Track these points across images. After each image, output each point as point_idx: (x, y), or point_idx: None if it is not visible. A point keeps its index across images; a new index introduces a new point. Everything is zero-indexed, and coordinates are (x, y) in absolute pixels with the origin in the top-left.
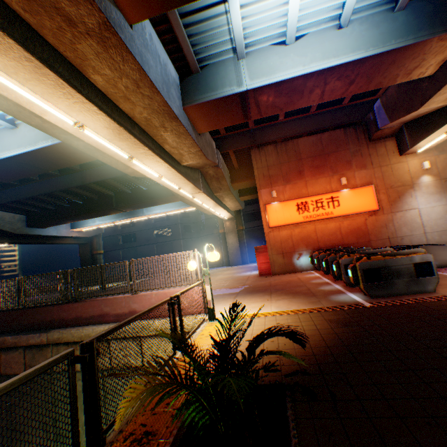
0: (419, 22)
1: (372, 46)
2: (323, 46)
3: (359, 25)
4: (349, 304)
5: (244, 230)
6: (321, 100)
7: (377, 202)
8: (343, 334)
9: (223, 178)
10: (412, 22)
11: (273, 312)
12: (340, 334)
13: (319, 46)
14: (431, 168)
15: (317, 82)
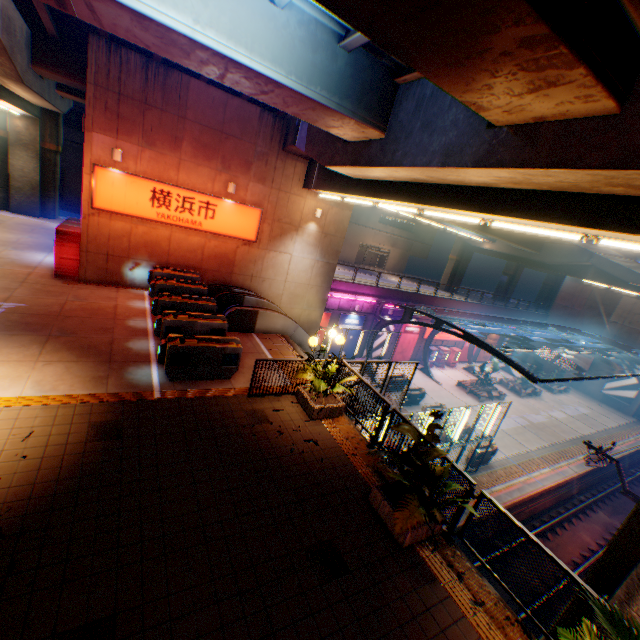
0: (353, 86)
1: (298, 75)
2: (239, 11)
3: (298, 24)
4: (139, 392)
5: (69, 145)
6: (222, 82)
7: (259, 233)
8: (93, 456)
9: (2, 52)
10: (348, 80)
11: (23, 399)
12: (89, 456)
13: (234, 5)
14: (322, 218)
15: (215, 61)
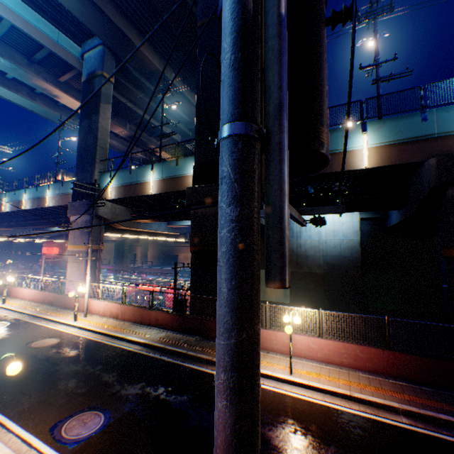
0: None
1: None
2: None
3: None
4: None
5: None
6: None
7: (60, 252)
8: None
9: None
10: None
11: None
12: None
13: None
14: None
15: None
